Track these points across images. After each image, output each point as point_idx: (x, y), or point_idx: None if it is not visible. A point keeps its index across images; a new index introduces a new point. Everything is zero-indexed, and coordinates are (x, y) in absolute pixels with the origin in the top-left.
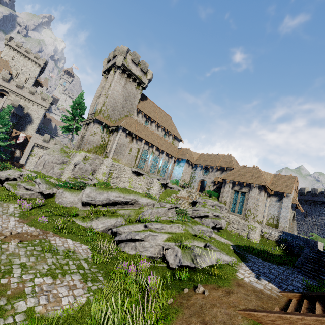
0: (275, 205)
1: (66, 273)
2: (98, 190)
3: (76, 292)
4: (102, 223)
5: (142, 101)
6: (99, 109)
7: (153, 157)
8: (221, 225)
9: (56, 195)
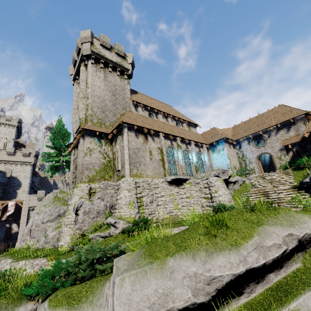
0: None
1: None
2: (160, 262)
3: None
4: None
5: (134, 94)
6: (83, 118)
7: (182, 152)
8: None
9: None
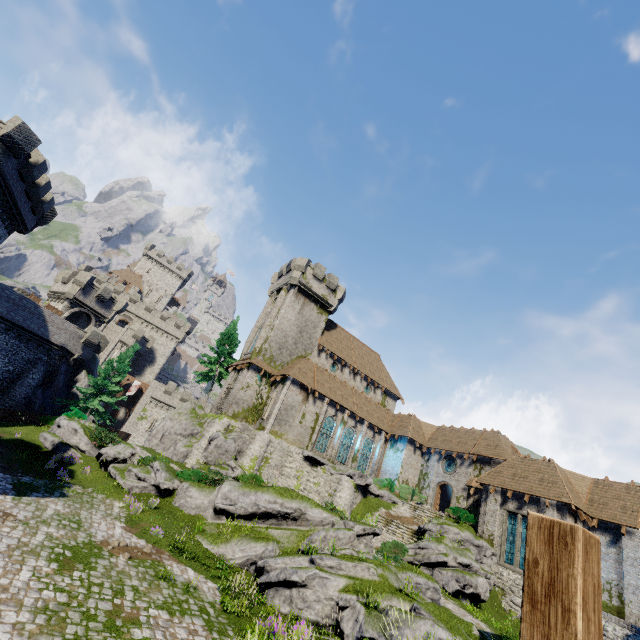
0: (607, 554)
1: (185, 613)
2: (242, 488)
3: (197, 639)
4: (242, 549)
5: (329, 331)
6: (258, 348)
7: (343, 429)
8: (476, 588)
9: (177, 493)
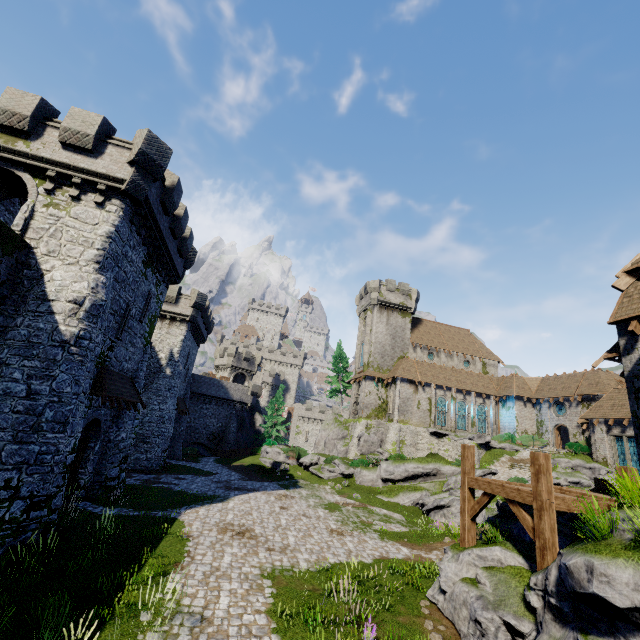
0: None
1: (391, 522)
2: (394, 463)
3: (401, 528)
4: (407, 497)
5: (416, 328)
6: (366, 362)
7: (454, 404)
8: None
9: (355, 475)
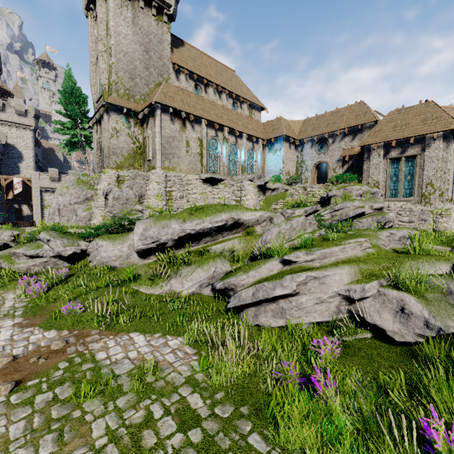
0: None
1: None
2: (159, 222)
3: None
4: (189, 278)
5: (177, 49)
6: (106, 85)
7: (227, 147)
8: (393, 222)
9: (89, 253)
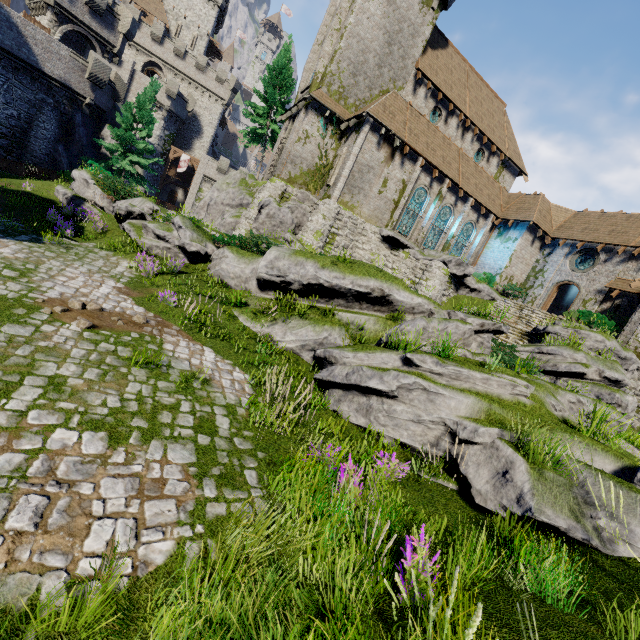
0: None
1: (156, 434)
2: (295, 256)
3: (151, 511)
4: (294, 331)
5: (434, 50)
6: (320, 74)
7: (437, 207)
8: (625, 408)
9: (212, 259)
